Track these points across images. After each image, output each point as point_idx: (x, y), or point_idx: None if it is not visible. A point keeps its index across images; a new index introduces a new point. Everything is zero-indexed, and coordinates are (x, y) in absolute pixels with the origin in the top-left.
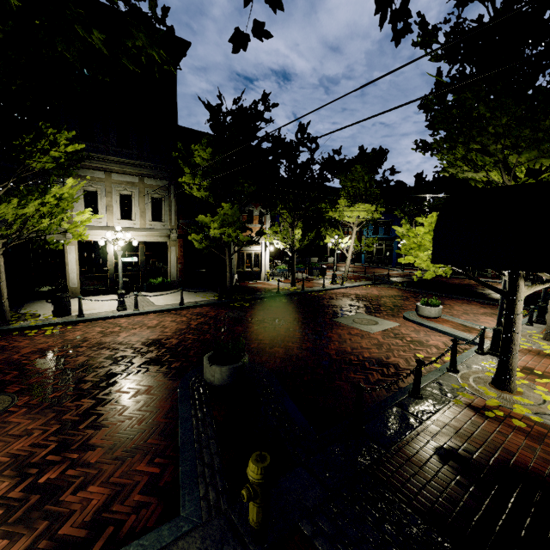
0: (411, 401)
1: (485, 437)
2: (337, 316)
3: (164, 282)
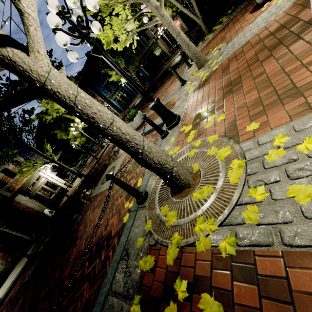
0: None
1: None
2: (94, 188)
3: None
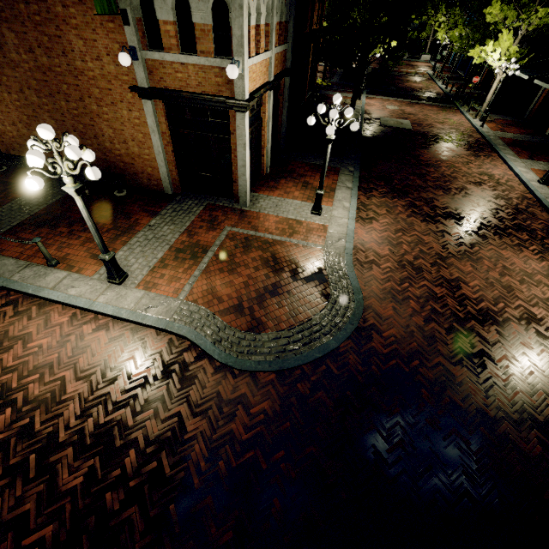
0: None
1: None
2: None
3: None
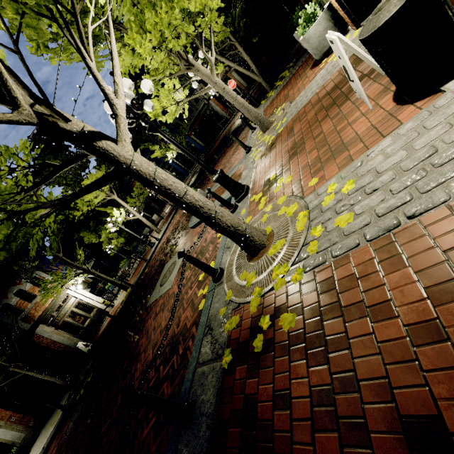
0: (183, 449)
1: (271, 449)
2: (151, 295)
3: None
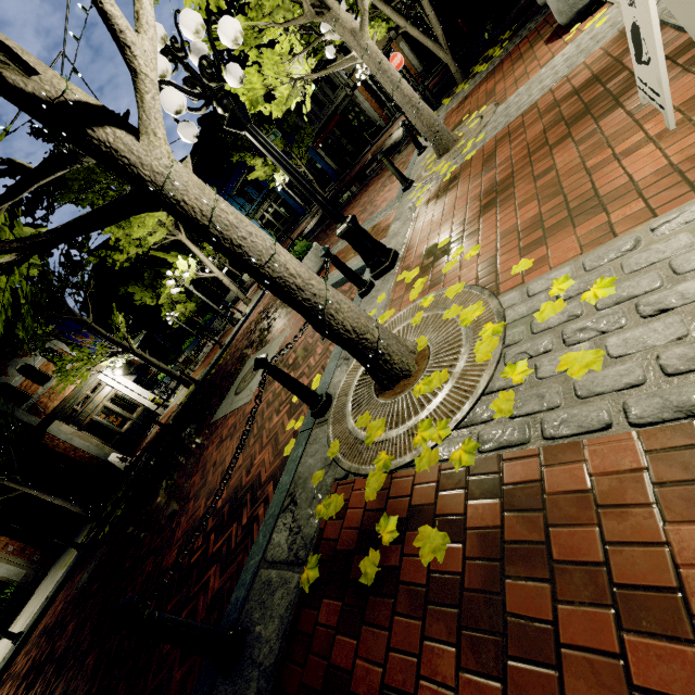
0: None
1: None
2: (219, 404)
3: (6, 600)
